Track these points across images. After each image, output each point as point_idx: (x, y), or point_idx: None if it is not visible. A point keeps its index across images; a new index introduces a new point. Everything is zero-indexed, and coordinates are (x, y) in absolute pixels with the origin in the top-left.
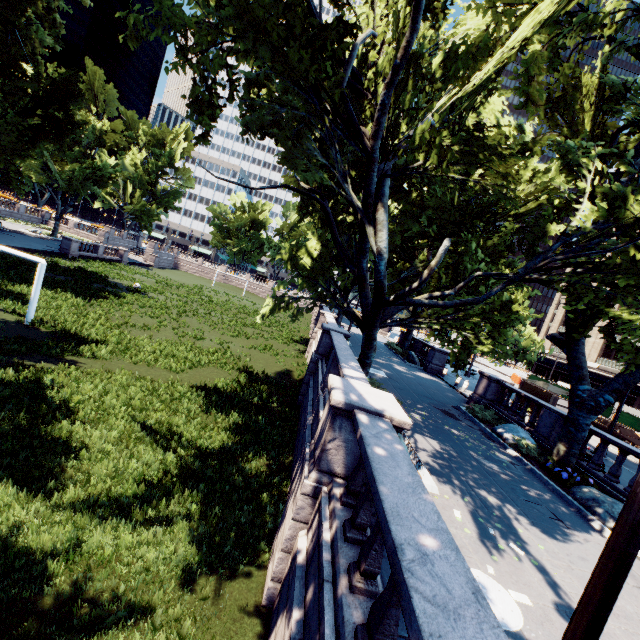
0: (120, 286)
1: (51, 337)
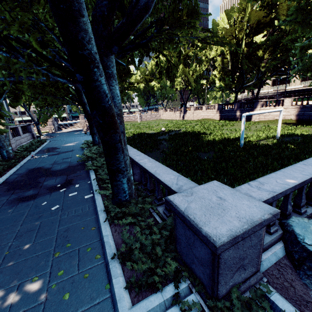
0: (161, 132)
1: (302, 135)
